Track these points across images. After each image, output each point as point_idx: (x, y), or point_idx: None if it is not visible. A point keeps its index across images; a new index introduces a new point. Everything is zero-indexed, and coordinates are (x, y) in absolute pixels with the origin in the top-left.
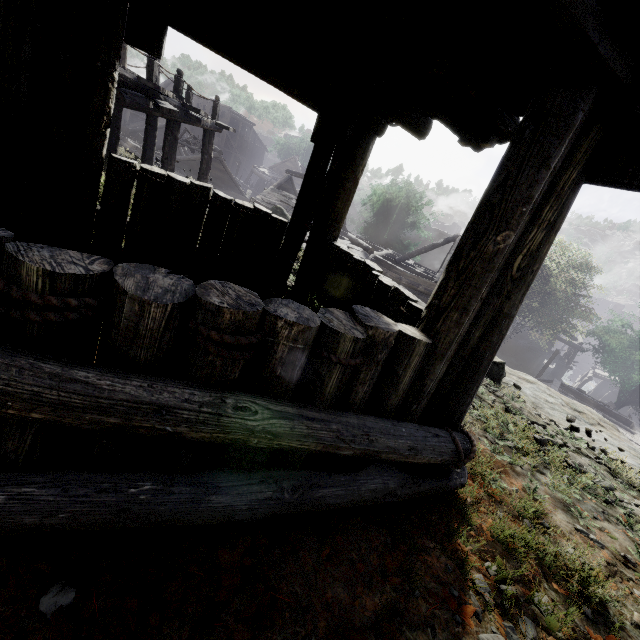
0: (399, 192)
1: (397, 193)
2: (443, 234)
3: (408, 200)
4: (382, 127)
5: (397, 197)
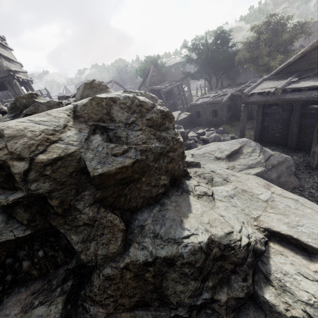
0: (145, 63)
1: (145, 64)
2: (178, 64)
3: (152, 63)
4: (28, 82)
5: (146, 65)
